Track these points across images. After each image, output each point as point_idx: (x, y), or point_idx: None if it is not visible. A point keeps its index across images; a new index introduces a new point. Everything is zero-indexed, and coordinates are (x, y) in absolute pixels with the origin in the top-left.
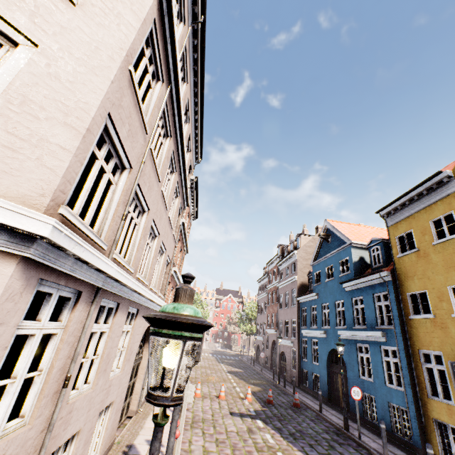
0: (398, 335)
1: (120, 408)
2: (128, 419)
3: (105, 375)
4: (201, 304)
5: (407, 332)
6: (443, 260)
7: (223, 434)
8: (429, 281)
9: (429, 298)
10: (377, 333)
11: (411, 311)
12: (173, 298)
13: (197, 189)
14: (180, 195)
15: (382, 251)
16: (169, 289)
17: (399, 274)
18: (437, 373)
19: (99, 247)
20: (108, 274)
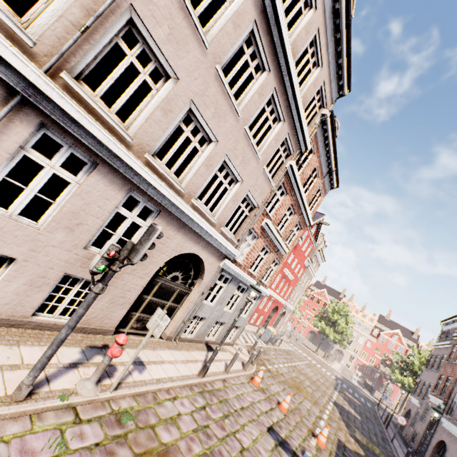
0: None
1: (124, 305)
2: (160, 338)
3: (72, 236)
4: (345, 318)
5: None
6: None
7: (222, 431)
8: None
9: None
10: None
11: None
12: (268, 264)
13: (334, 134)
14: (285, 119)
15: None
16: (256, 244)
17: None
18: None
19: (14, 34)
20: (18, 70)
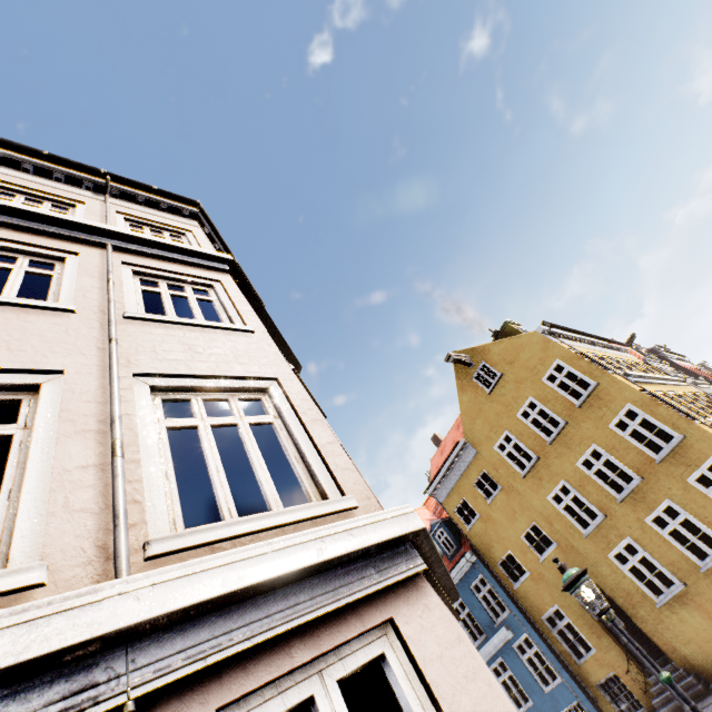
0: (519, 617)
1: None
2: None
3: None
4: None
5: (522, 606)
6: (504, 514)
7: None
8: (505, 540)
9: (515, 556)
10: (501, 631)
11: (511, 580)
12: None
13: None
14: None
15: (447, 532)
16: None
17: (480, 548)
18: (567, 630)
19: None
20: None
